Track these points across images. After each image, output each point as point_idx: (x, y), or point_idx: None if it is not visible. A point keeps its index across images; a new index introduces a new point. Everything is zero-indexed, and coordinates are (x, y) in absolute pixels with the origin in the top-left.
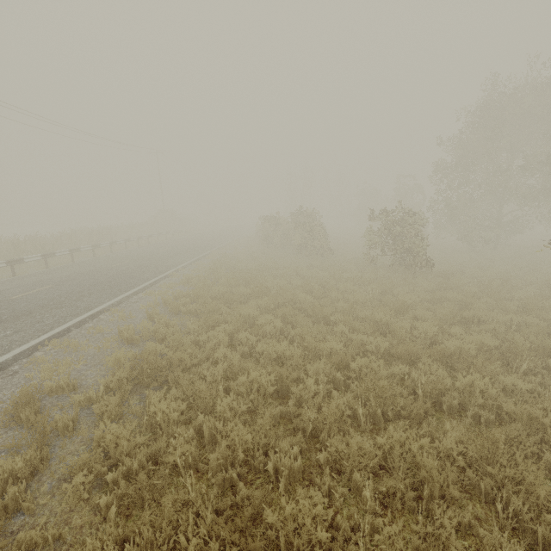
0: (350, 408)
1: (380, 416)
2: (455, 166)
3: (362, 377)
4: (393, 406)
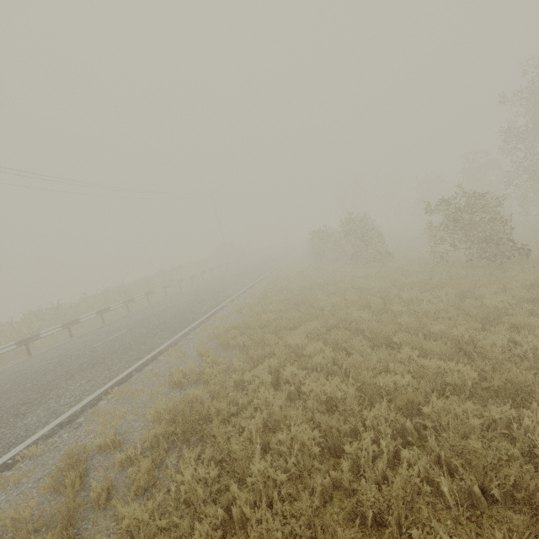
0: (430, 479)
1: (480, 496)
2: (532, 128)
3: (441, 432)
4: (498, 482)
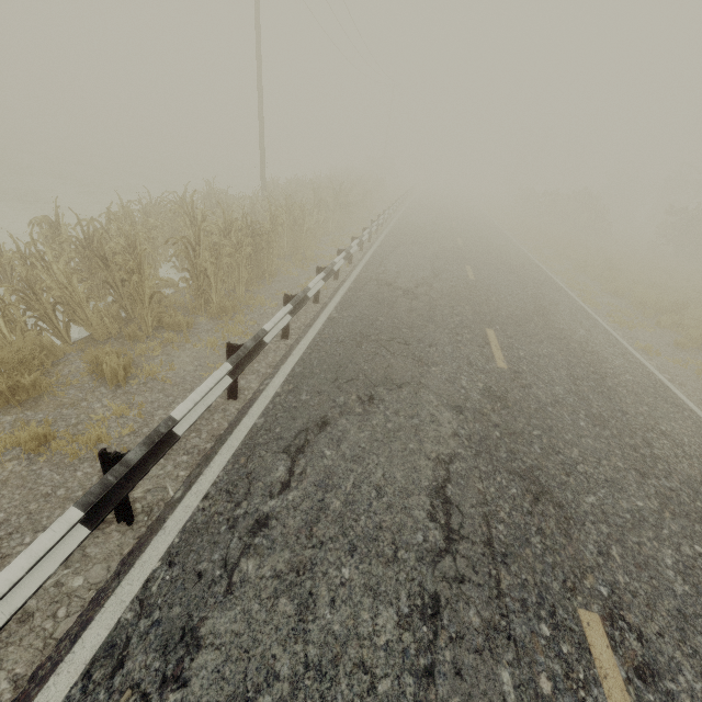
0: None
1: None
2: None
3: None
4: None
